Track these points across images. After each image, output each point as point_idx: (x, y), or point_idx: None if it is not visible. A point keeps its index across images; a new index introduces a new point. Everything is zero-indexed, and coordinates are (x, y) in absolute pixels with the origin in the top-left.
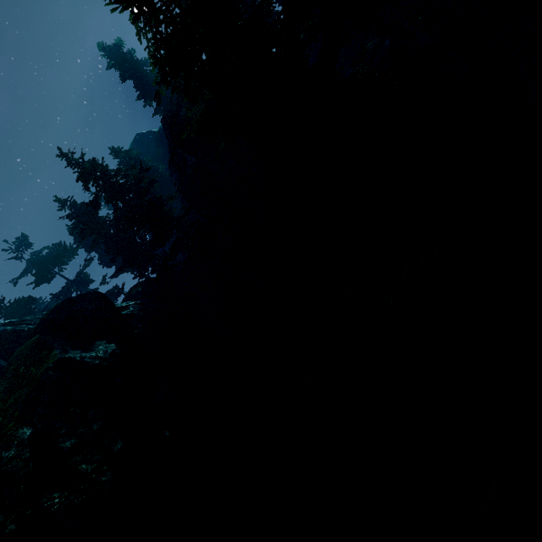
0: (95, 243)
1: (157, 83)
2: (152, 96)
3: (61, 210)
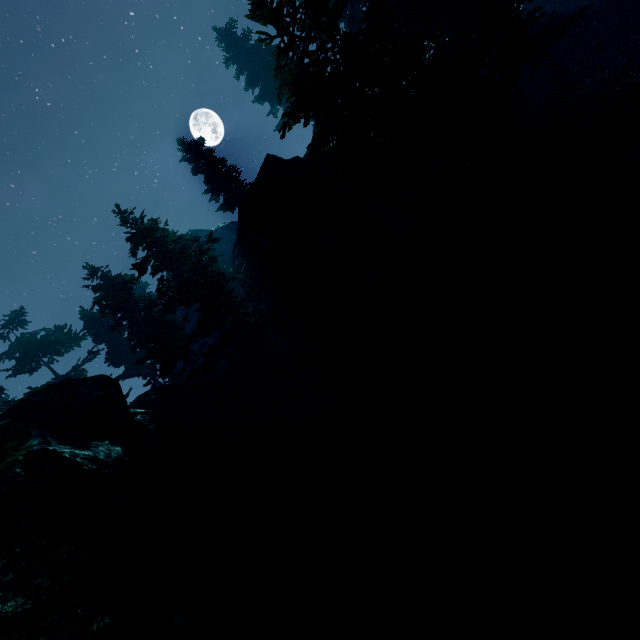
0: (117, 324)
1: (288, 115)
2: (221, 191)
3: (87, 279)
